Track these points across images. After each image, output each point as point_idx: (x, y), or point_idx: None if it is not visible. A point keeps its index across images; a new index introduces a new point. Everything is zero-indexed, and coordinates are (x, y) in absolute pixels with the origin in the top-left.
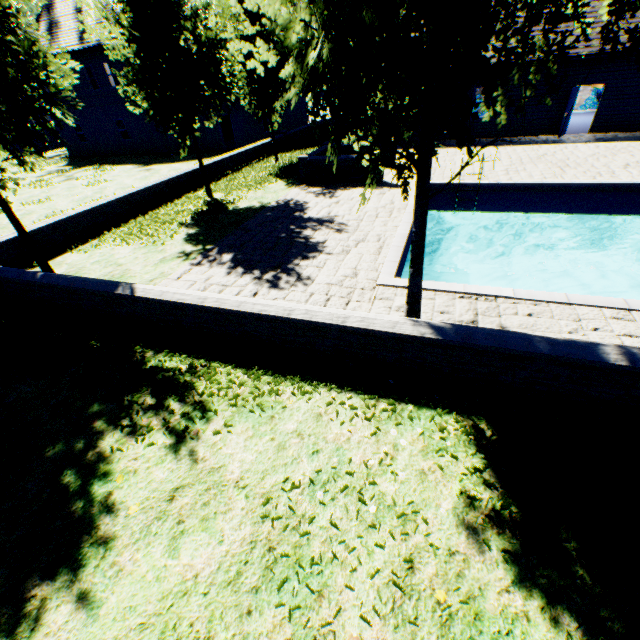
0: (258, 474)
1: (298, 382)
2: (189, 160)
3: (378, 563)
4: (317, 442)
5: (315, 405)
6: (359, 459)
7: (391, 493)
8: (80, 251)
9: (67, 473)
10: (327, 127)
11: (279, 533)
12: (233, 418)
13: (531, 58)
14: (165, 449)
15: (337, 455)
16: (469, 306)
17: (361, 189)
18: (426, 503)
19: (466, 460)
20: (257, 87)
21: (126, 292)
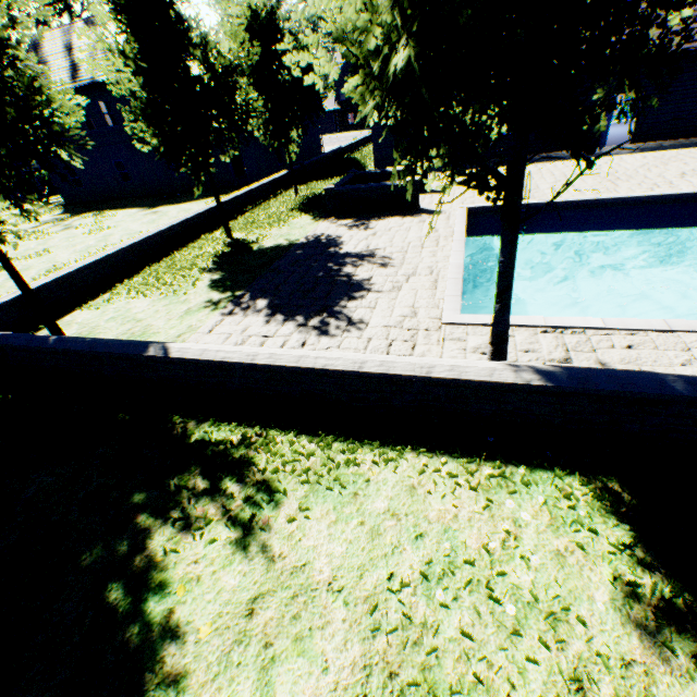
0: (354, 571)
1: (377, 447)
2: (199, 199)
3: (536, 685)
4: (418, 523)
5: (404, 475)
6: (475, 542)
7: (527, 585)
8: (91, 307)
9: (112, 587)
10: (344, 155)
11: (398, 651)
12: (308, 499)
13: None
14: (231, 546)
15: (447, 538)
16: (556, 341)
17: (397, 218)
18: (575, 595)
19: (608, 534)
20: (272, 116)
21: (158, 353)
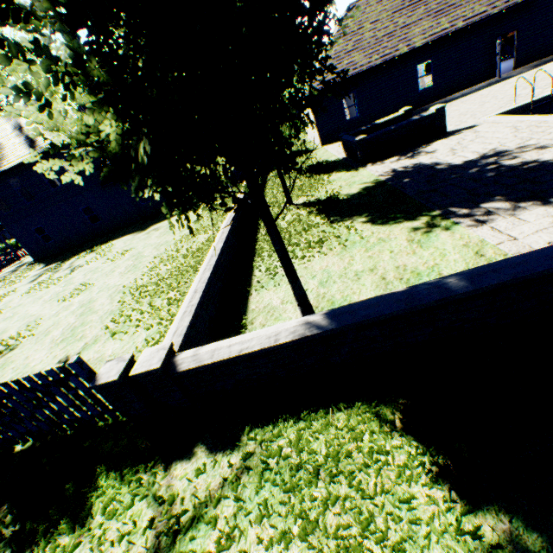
0: None
1: None
2: None
3: None
4: None
5: None
6: None
7: None
8: (263, 288)
9: None
10: None
11: None
12: None
13: (455, 29)
14: None
15: None
16: None
17: (441, 140)
18: None
19: None
20: None
21: None
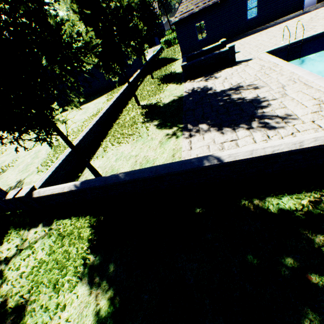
0: None
1: None
2: (99, 97)
3: None
4: None
5: None
6: None
7: None
8: (97, 158)
9: None
10: (155, 58)
11: None
12: None
13: None
14: None
15: None
16: None
17: (228, 69)
18: None
19: None
20: None
21: (213, 162)
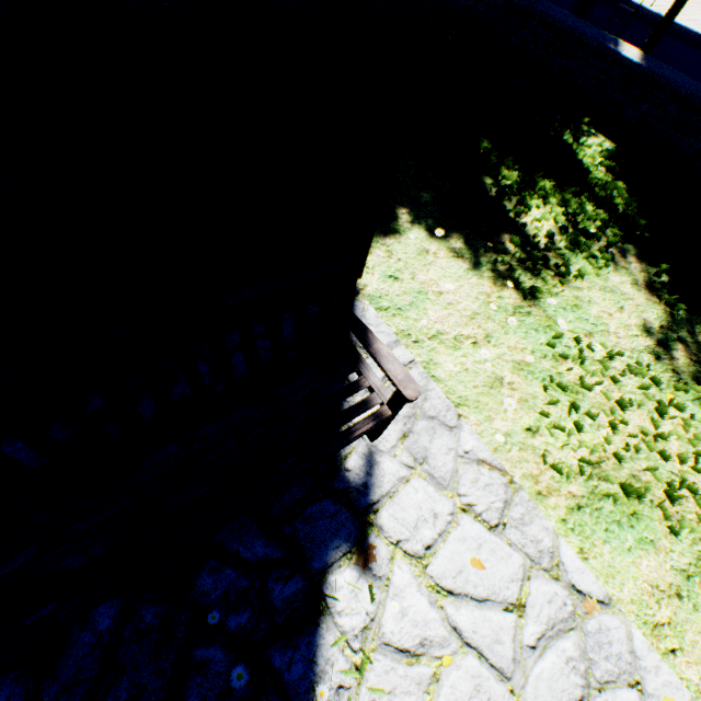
0: None
1: None
2: None
3: None
4: None
5: None
6: None
7: None
8: None
9: None
10: None
11: None
12: None
13: None
14: None
15: None
16: None
17: None
18: None
19: None
20: None
21: None
